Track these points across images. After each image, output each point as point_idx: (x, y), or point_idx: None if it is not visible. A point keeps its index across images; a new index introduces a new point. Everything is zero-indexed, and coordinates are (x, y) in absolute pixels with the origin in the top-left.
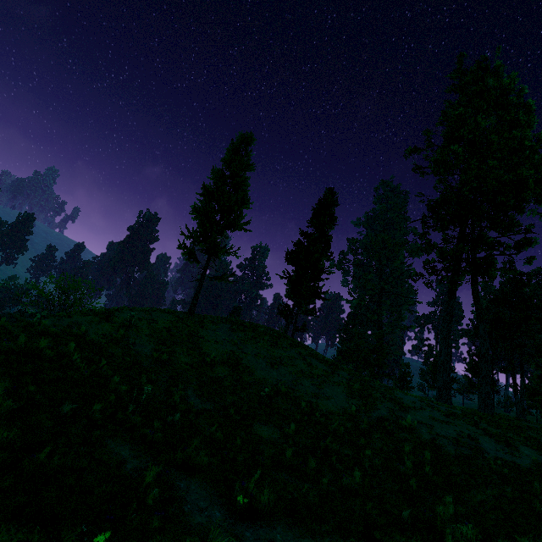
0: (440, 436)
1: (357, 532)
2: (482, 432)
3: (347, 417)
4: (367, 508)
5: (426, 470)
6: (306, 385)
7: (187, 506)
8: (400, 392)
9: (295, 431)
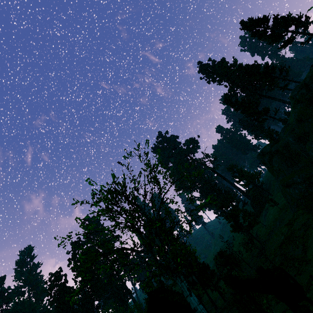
0: None
1: None
2: None
3: None
4: None
5: None
6: None
7: None
8: None
9: None
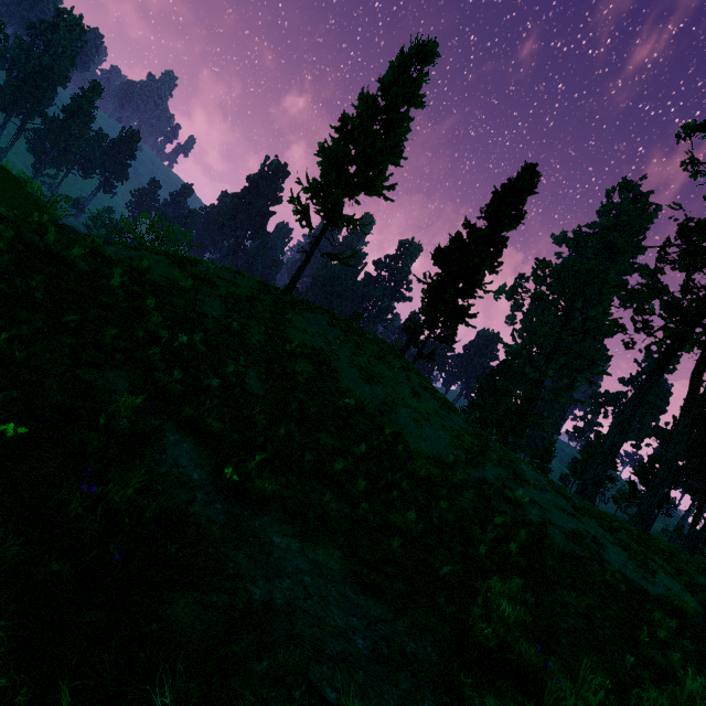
0: (553, 525)
1: (365, 559)
2: (615, 541)
3: (438, 465)
4: (396, 545)
5: (510, 547)
6: (401, 415)
7: (161, 456)
8: (527, 465)
9: (363, 455)
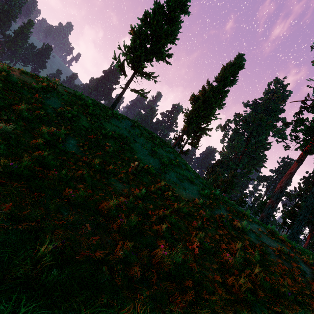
0: (266, 245)
1: None
2: (297, 254)
3: (194, 205)
4: None
5: (255, 271)
6: (171, 176)
7: None
8: (238, 207)
9: (144, 196)
